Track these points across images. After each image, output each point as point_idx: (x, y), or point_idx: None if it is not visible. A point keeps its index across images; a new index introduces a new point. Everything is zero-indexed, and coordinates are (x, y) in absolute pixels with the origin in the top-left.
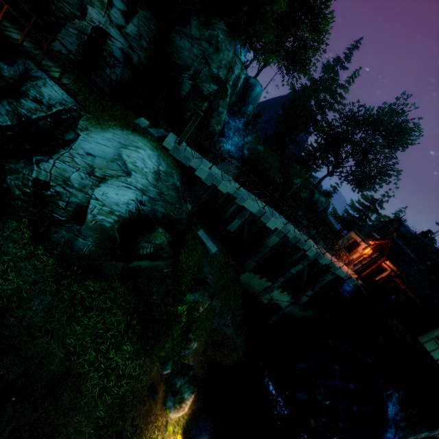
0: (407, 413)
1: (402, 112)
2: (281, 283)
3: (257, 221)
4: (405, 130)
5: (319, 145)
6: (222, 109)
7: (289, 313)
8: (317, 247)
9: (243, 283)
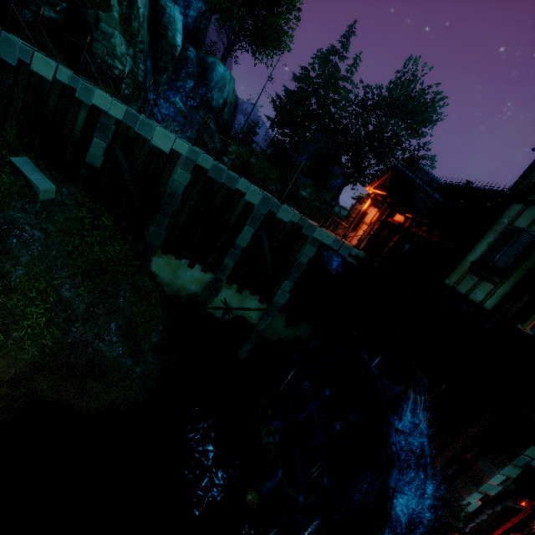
0: (459, 445)
1: (415, 80)
2: (229, 271)
3: (137, 141)
4: (424, 101)
5: (330, 150)
6: (109, 28)
7: (270, 335)
8: (277, 200)
9: (164, 281)
